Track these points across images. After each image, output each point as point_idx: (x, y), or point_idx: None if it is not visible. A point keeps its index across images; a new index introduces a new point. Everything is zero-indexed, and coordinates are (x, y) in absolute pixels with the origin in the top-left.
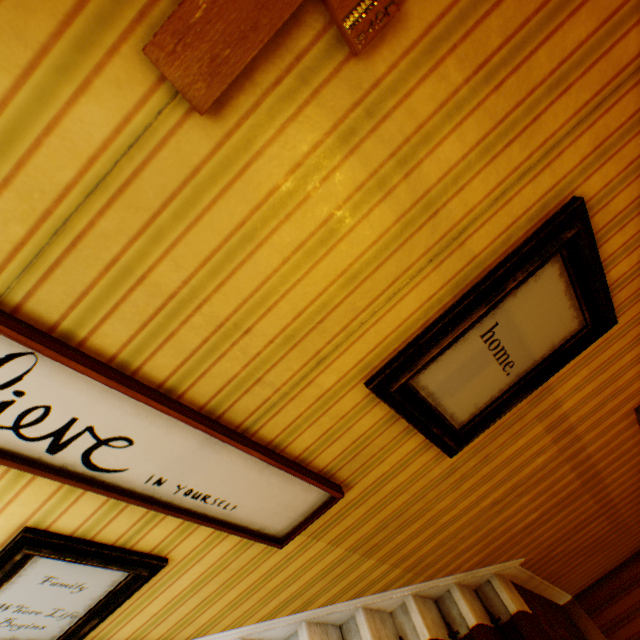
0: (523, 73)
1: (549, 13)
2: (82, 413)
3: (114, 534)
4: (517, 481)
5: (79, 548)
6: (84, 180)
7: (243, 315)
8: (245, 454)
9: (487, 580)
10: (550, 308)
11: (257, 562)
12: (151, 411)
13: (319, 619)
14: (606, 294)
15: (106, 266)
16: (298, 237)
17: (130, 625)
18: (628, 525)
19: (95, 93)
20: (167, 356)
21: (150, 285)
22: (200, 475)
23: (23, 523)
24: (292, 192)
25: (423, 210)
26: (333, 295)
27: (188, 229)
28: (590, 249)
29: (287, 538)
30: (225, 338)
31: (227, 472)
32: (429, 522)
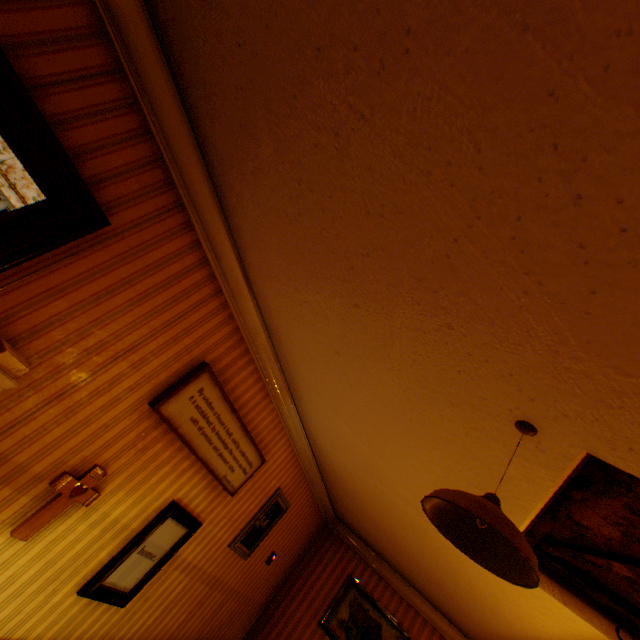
0: (148, 483)
1: (155, 470)
2: None
3: None
4: (170, 601)
5: None
6: None
7: (21, 588)
8: None
9: None
10: (171, 530)
11: None
12: None
13: None
14: (195, 518)
15: None
16: (55, 553)
17: None
18: (251, 596)
19: None
20: None
21: None
22: None
23: None
24: (56, 541)
25: (111, 525)
26: (67, 564)
27: (7, 569)
28: (183, 510)
29: None
30: (9, 600)
31: None
32: None
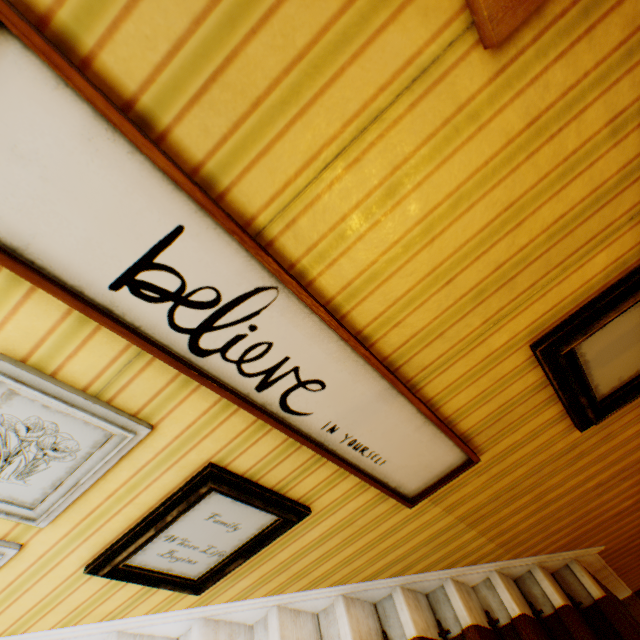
0: None
1: None
2: (294, 353)
3: (275, 478)
4: (625, 464)
5: (248, 488)
6: (364, 113)
7: (450, 265)
8: (409, 409)
9: (565, 565)
10: None
11: (378, 521)
12: (349, 356)
13: (411, 585)
14: None
15: (354, 205)
16: (523, 185)
17: (259, 570)
18: None
19: (402, 21)
20: (374, 302)
21: (383, 227)
22: (366, 426)
23: (208, 459)
24: (534, 136)
25: None
26: (532, 250)
27: (433, 170)
28: None
29: (417, 499)
30: (427, 288)
31: (389, 426)
32: (534, 498)
